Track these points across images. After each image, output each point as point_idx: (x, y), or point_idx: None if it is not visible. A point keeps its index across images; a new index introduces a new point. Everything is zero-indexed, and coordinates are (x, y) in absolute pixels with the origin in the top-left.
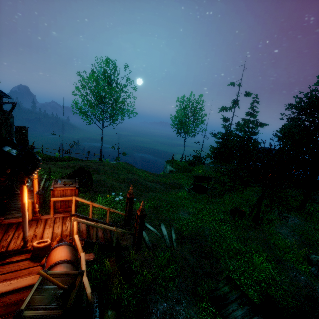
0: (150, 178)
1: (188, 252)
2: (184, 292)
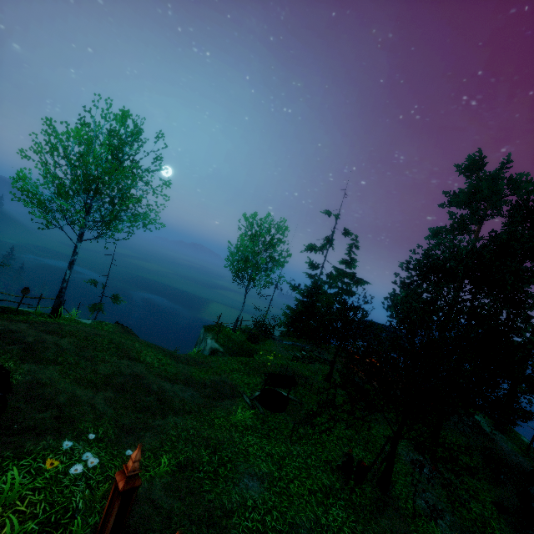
0: (172, 369)
1: None
2: None
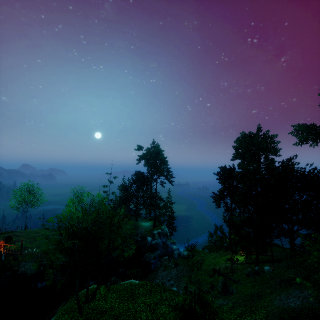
0: (49, 233)
1: (40, 254)
2: (32, 261)
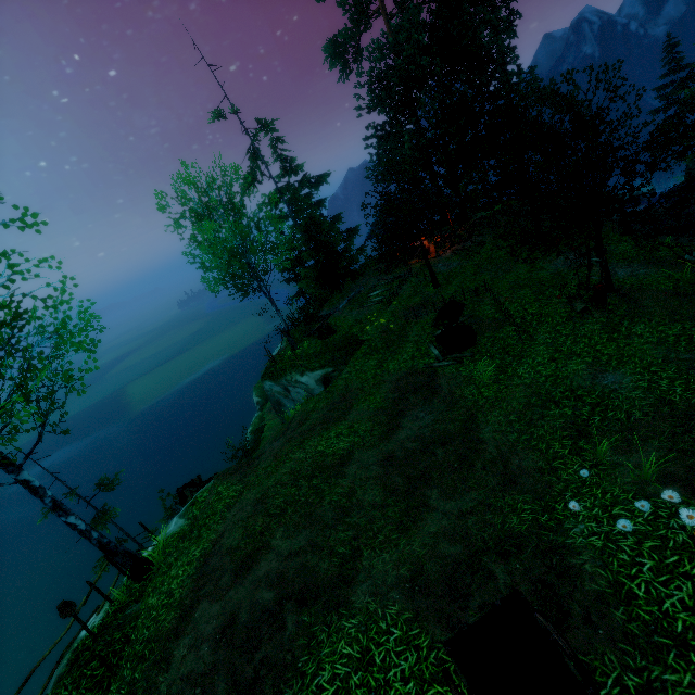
0: (363, 425)
1: None
2: None
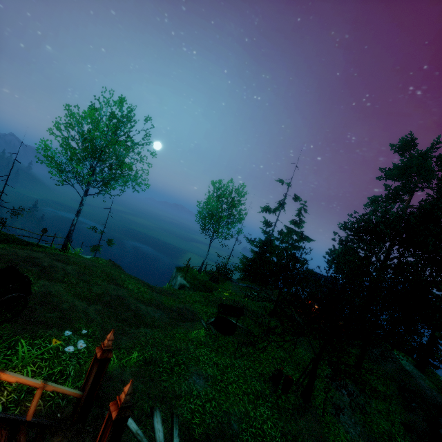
0: (147, 295)
1: None
2: None
